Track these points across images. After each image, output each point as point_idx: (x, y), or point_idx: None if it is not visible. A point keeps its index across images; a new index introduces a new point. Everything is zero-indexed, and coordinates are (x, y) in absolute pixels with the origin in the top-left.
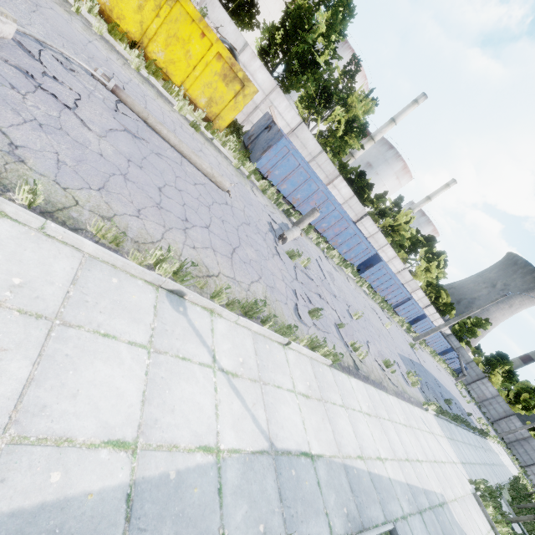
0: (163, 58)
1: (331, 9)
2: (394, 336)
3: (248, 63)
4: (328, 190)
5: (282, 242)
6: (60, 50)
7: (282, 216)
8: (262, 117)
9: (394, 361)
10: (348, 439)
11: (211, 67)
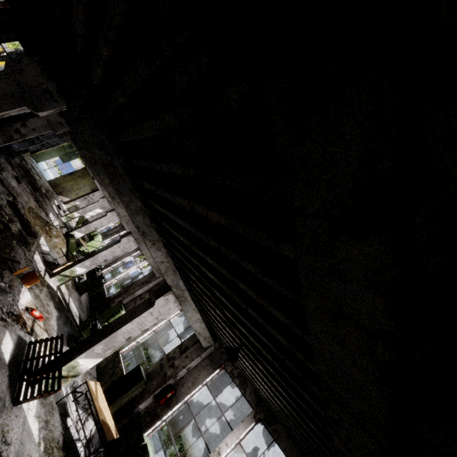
0: None
1: None
2: None
3: None
4: None
5: None
6: None
7: None
8: None
9: None
10: None
11: None
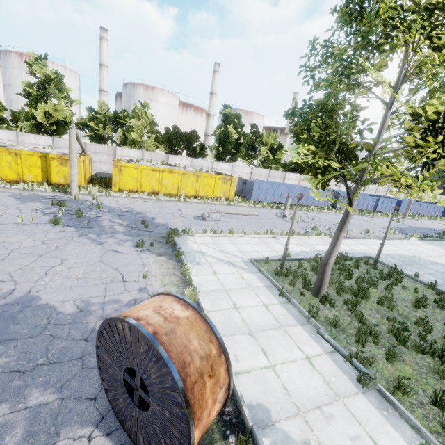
0: (204, 193)
1: (231, 123)
2: (377, 222)
3: (217, 167)
4: (286, 184)
5: (286, 217)
6: (207, 212)
7: (277, 210)
8: (237, 181)
9: (368, 228)
10: (345, 248)
11: (218, 183)
